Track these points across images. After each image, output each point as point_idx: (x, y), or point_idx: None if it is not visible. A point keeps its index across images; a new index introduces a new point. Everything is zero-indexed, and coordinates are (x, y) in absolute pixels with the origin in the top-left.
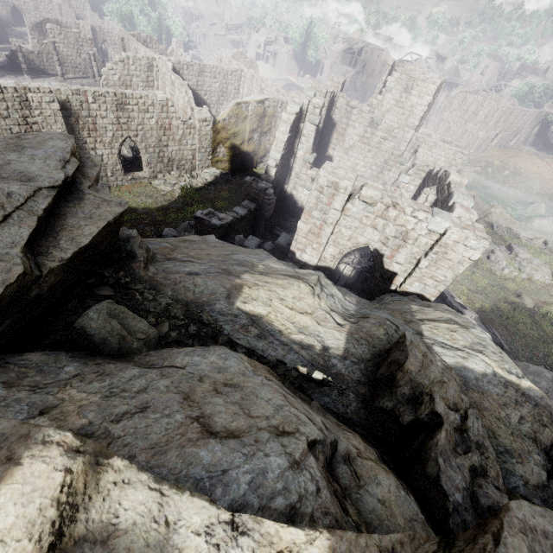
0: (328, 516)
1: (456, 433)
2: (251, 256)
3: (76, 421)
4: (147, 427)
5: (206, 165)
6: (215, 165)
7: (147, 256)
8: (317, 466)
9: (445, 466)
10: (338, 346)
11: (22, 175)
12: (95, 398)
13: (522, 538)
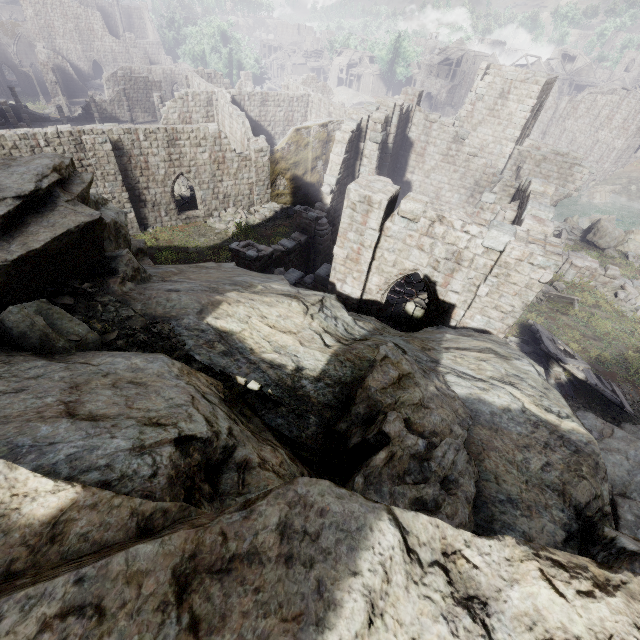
0: (148, 499)
1: (414, 461)
2: (257, 278)
3: None
4: (9, 404)
5: (266, 200)
6: (275, 199)
7: (134, 275)
8: (173, 457)
9: (367, 488)
10: (315, 368)
11: None
12: None
13: (281, 509)
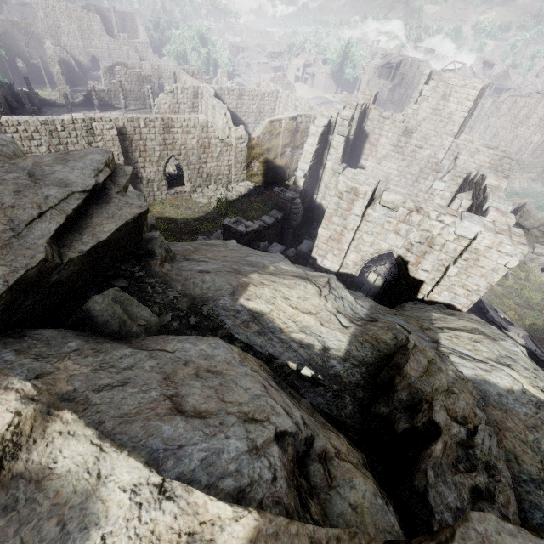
0: (279, 506)
1: (460, 448)
2: (264, 258)
3: (63, 387)
4: (122, 399)
5: (241, 179)
6: (249, 179)
7: (166, 255)
8: (280, 456)
9: (436, 480)
10: (339, 348)
11: (61, 182)
12: (86, 370)
13: None
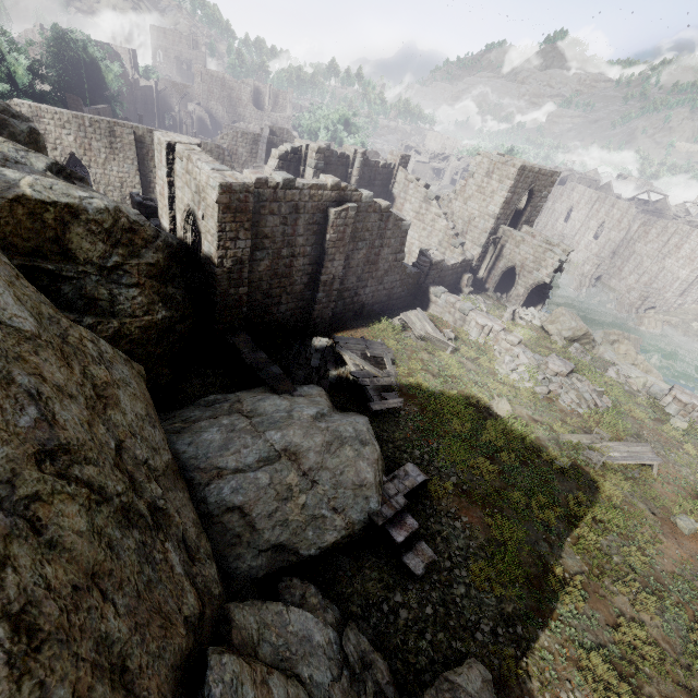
0: None
1: None
2: None
3: None
4: None
5: None
6: None
7: None
8: None
9: None
10: None
11: None
12: None
13: None
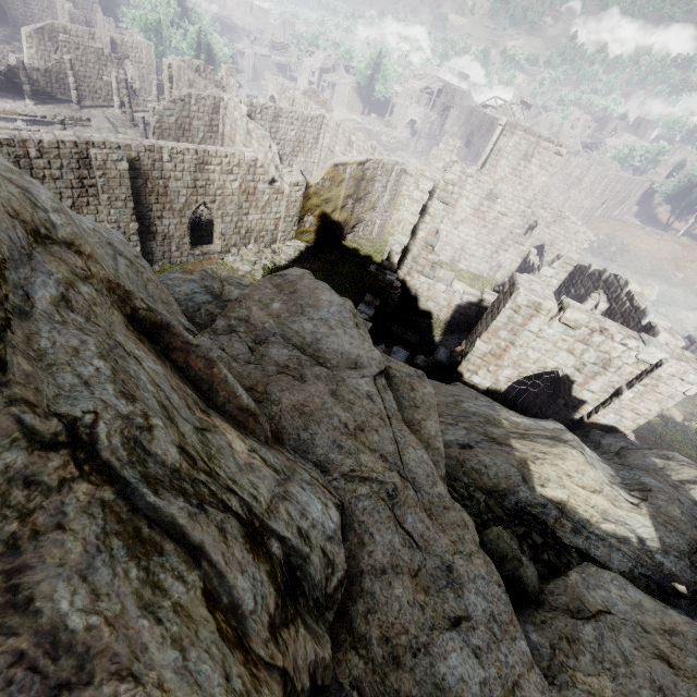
0: None
1: None
2: (476, 403)
3: None
4: None
5: (290, 237)
6: (299, 237)
7: None
8: None
9: None
10: (651, 536)
11: (345, 359)
12: (609, 683)
13: None
